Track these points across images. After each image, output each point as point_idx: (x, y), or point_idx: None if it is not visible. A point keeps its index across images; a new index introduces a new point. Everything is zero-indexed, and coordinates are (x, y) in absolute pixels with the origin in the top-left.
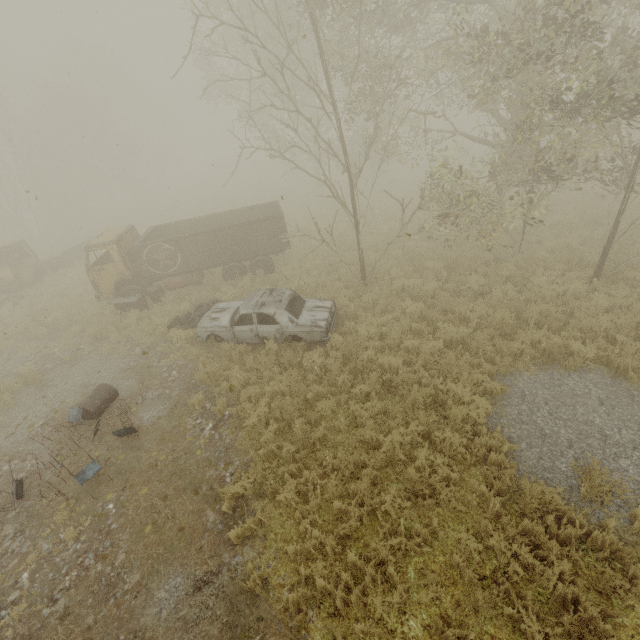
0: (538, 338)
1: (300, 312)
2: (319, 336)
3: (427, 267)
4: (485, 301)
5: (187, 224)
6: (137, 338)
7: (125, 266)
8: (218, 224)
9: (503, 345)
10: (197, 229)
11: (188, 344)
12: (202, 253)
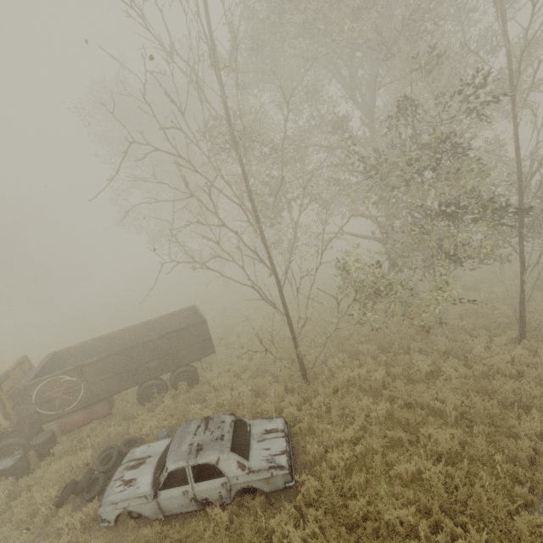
0: (538, 427)
1: (248, 446)
2: (282, 481)
3: (360, 351)
4: (449, 386)
5: (95, 343)
6: (1, 537)
7: (3, 415)
8: (132, 337)
9: (514, 449)
10: (107, 346)
11: (85, 535)
12: (112, 377)
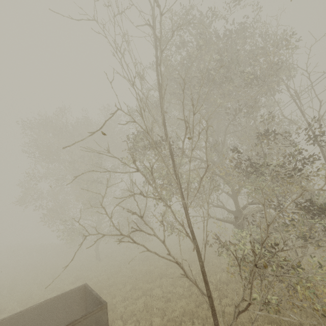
0: None
1: None
2: None
3: None
4: None
5: None
6: None
7: None
8: None
9: None
10: None
11: None
12: None
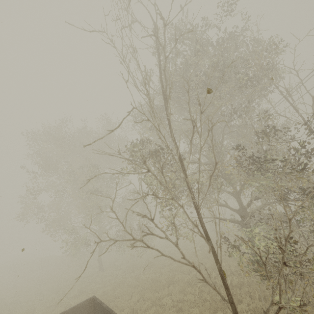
0: None
1: None
2: None
3: None
4: None
5: None
6: None
7: None
8: None
9: None
10: None
11: None
12: None
